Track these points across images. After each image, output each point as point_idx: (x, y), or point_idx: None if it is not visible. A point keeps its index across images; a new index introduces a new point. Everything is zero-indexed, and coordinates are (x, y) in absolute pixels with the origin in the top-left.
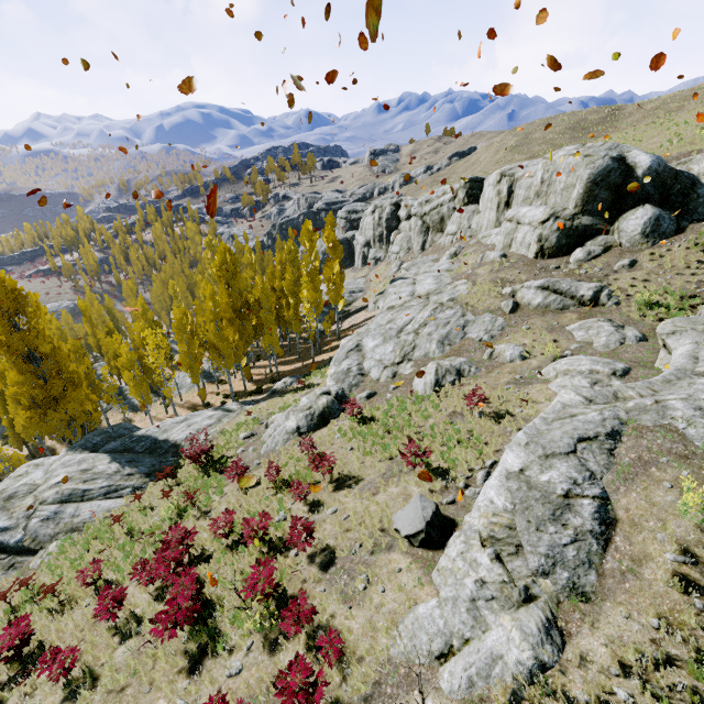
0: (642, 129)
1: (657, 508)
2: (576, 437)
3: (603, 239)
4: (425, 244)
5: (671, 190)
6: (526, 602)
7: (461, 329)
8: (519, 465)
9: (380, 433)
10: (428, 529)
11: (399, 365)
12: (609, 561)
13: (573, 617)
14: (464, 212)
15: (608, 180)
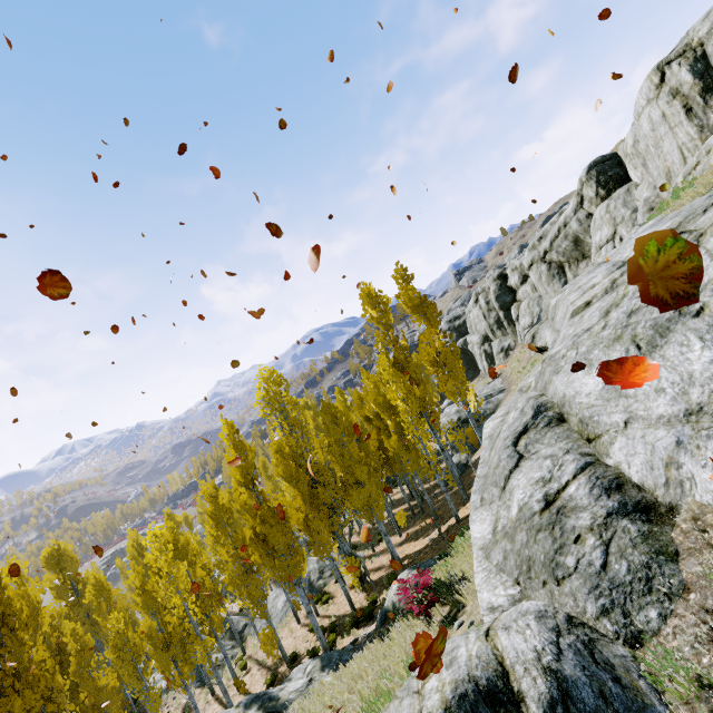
0: None
1: None
2: None
3: None
4: None
5: None
6: None
7: None
8: None
9: None
10: None
11: None
12: None
13: None
14: (610, 203)
15: None
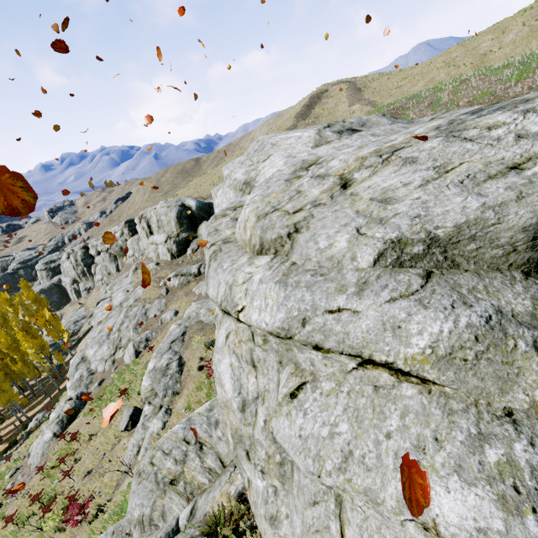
0: (203, 176)
1: (193, 351)
2: (170, 342)
3: (196, 241)
4: (118, 267)
5: (211, 212)
6: (161, 409)
7: (144, 315)
8: (153, 365)
9: (109, 398)
10: (131, 418)
11: (115, 354)
12: (183, 377)
13: (175, 402)
14: (133, 241)
15: (184, 215)
